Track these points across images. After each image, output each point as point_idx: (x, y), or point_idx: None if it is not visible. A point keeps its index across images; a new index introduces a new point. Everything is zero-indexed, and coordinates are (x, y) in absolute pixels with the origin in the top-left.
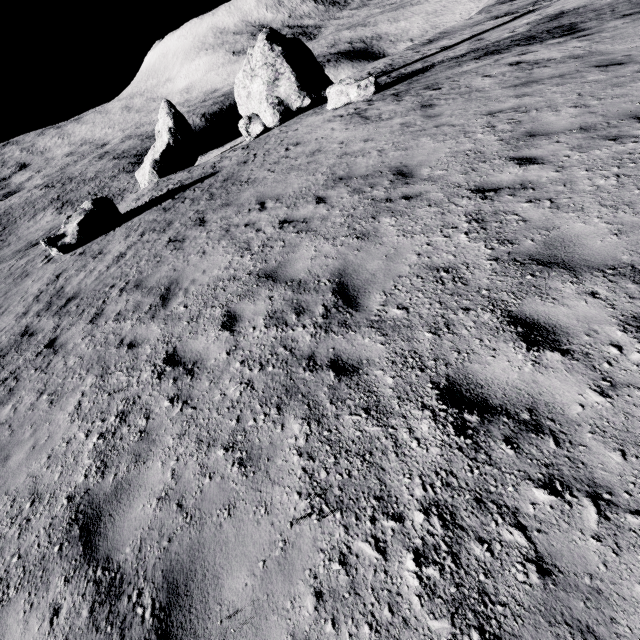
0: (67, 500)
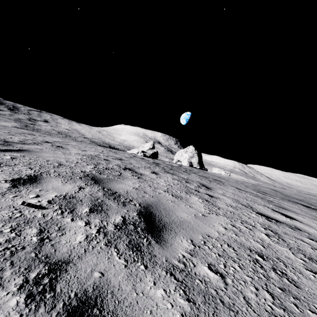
0: (252, 189)
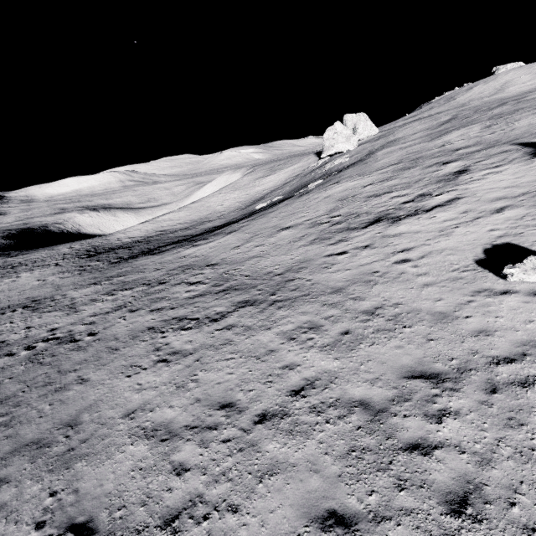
0: None
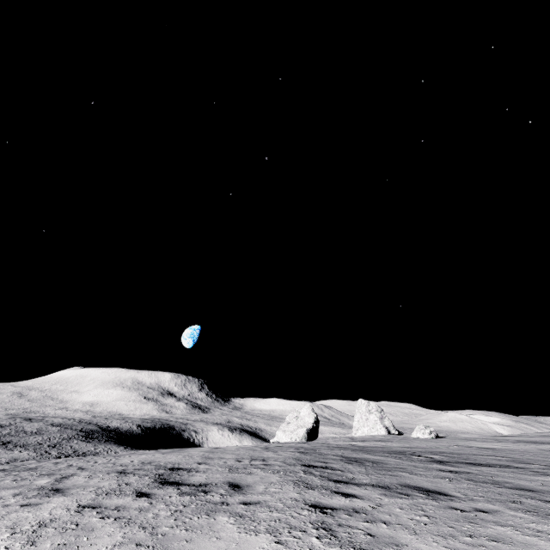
0: None
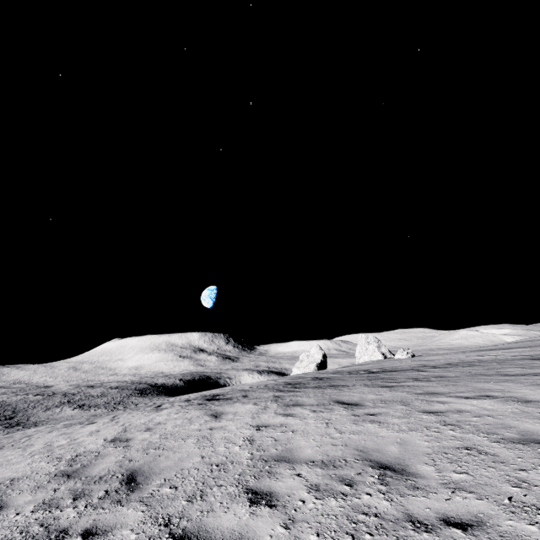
0: None
